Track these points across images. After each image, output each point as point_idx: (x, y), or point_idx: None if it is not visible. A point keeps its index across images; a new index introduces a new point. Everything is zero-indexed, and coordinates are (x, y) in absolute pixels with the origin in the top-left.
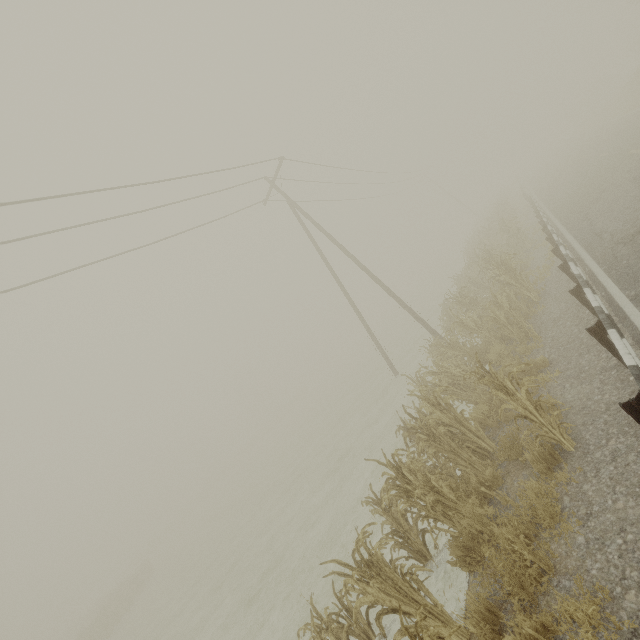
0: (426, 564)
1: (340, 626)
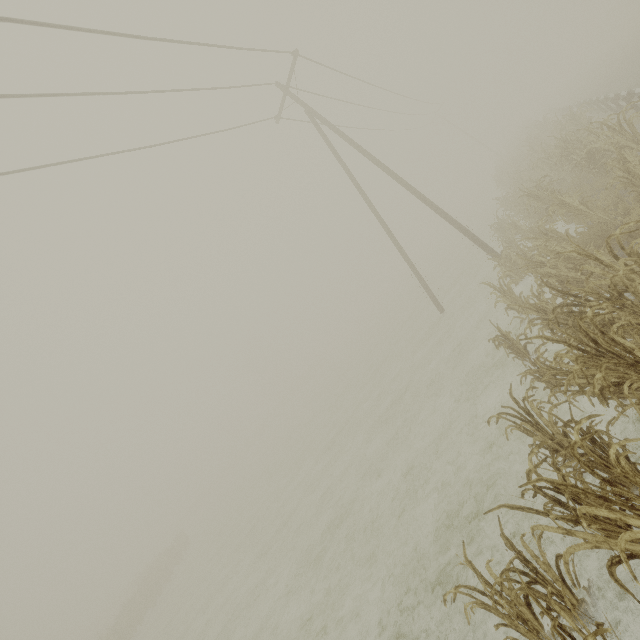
0: (632, 488)
1: (521, 587)
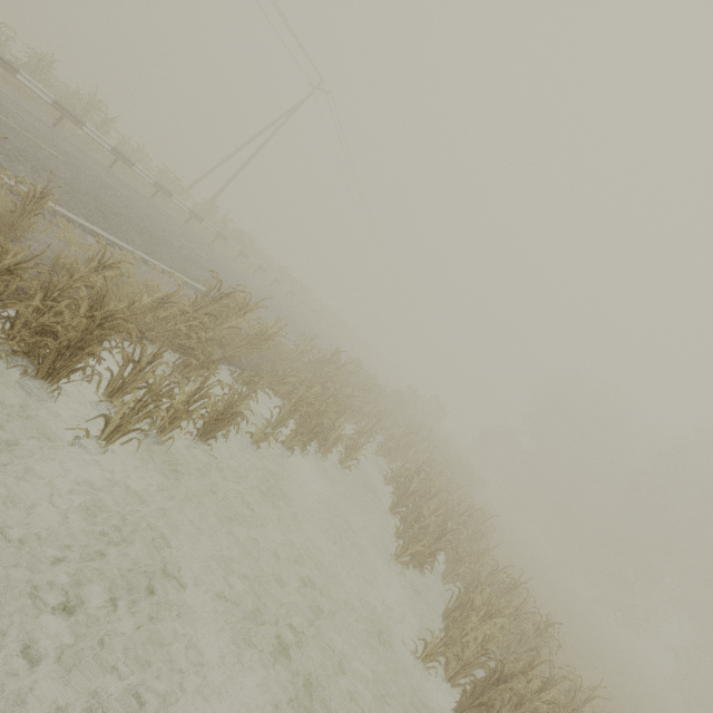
0: None
1: None
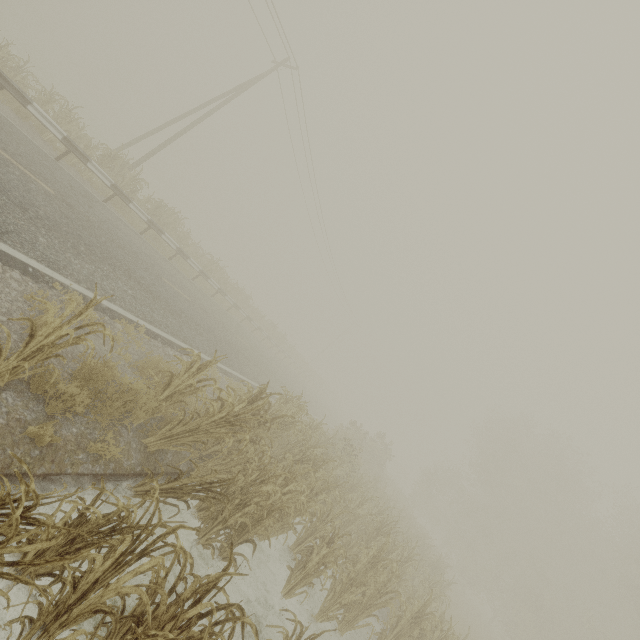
0: None
1: None
